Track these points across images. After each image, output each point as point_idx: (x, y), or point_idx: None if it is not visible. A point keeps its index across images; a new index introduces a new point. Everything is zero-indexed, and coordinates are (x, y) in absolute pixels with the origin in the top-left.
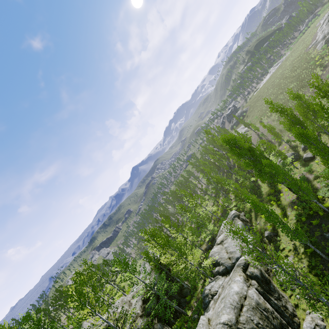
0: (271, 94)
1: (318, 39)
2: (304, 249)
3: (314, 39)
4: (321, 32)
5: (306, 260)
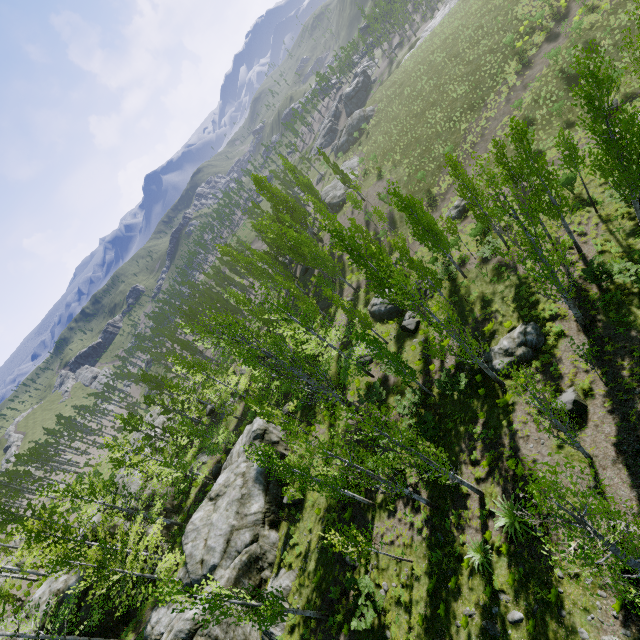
0: (418, 96)
1: None
2: (315, 564)
3: None
4: None
5: (306, 594)
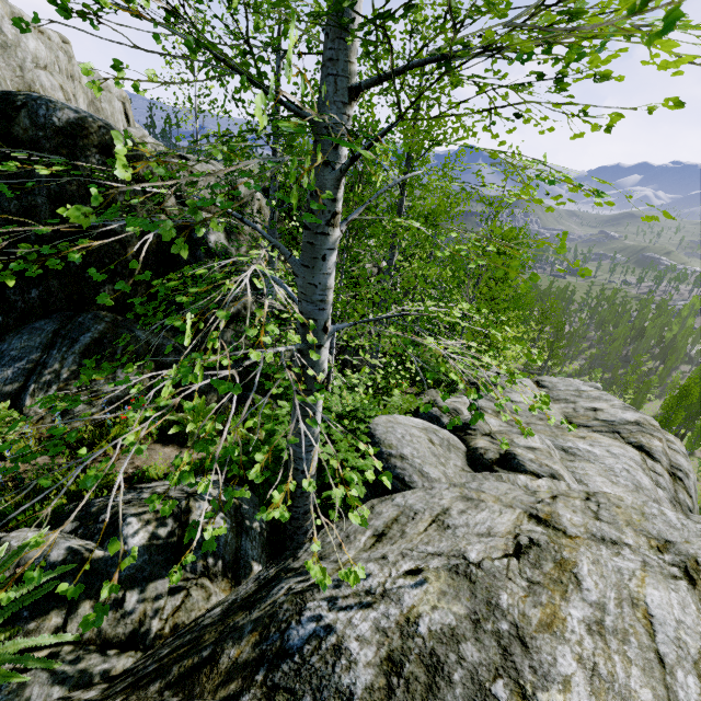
0: None
1: None
2: None
3: None
4: None
5: None
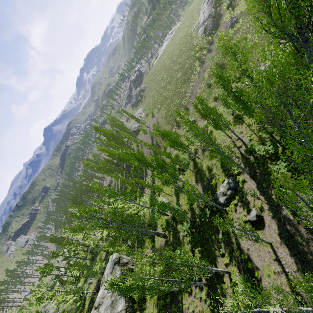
0: (162, 79)
1: (200, 21)
2: None
3: (197, 18)
4: (202, 13)
5: None
